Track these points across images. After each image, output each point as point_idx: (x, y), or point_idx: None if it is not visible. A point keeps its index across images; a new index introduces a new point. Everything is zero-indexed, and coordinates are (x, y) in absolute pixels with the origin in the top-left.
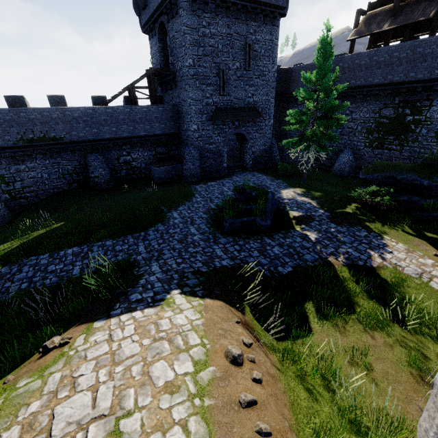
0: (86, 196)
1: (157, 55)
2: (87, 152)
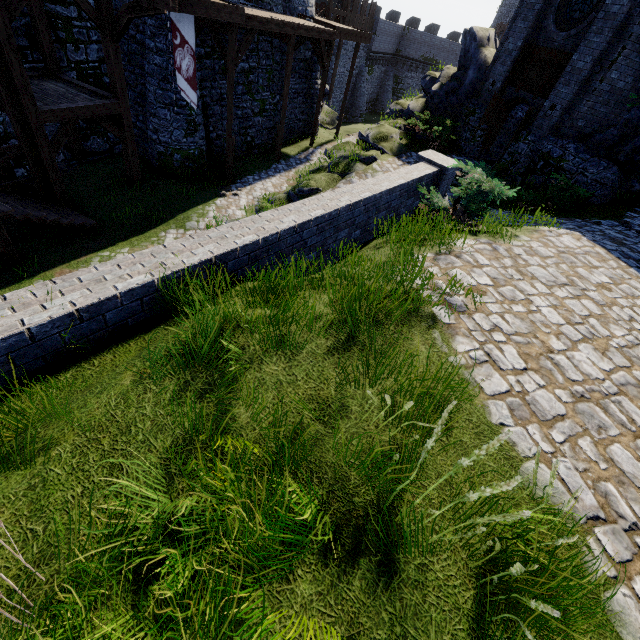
0: None
1: (512, 10)
2: None
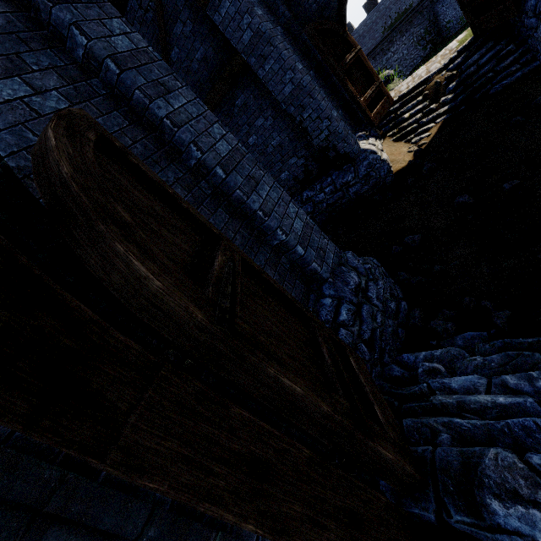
0: (442, 47)
1: None
2: (434, 3)
